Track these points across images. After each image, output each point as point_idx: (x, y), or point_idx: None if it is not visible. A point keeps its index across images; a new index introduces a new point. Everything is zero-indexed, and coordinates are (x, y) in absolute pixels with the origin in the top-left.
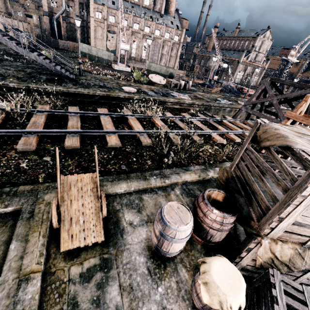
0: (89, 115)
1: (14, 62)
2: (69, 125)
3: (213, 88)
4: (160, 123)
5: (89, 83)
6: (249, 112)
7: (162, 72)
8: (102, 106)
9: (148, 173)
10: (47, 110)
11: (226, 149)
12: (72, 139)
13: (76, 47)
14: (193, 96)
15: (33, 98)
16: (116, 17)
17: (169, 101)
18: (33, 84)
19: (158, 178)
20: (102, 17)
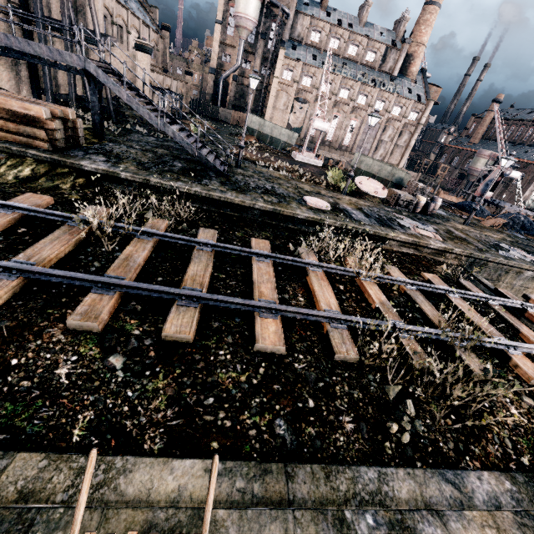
0: (233, 252)
1: (145, 137)
2: (188, 275)
3: (487, 217)
4: (377, 295)
5: (248, 183)
6: None
7: (382, 174)
8: (262, 231)
9: (347, 475)
10: (160, 232)
11: None
12: (182, 316)
13: (242, 119)
14: (443, 232)
15: (148, 203)
16: (313, 79)
17: (395, 238)
18: (156, 177)
19: (381, 530)
20: (292, 78)
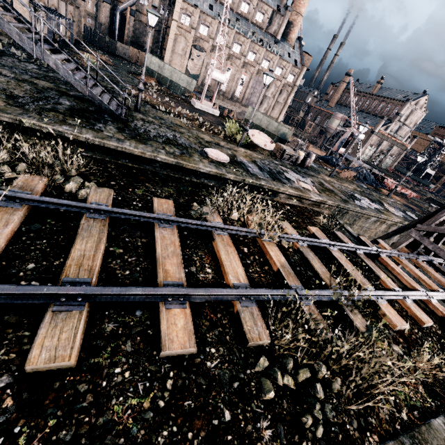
0: (132, 218)
1: (23, 62)
2: (72, 258)
3: (343, 170)
4: (278, 257)
5: (148, 130)
6: (427, 245)
7: (270, 129)
8: (164, 187)
9: None
10: (33, 196)
11: (419, 359)
12: (60, 330)
13: (141, 58)
14: (318, 184)
15: (19, 151)
16: (210, 29)
17: (285, 192)
18: (32, 117)
19: None
20: (190, 24)
